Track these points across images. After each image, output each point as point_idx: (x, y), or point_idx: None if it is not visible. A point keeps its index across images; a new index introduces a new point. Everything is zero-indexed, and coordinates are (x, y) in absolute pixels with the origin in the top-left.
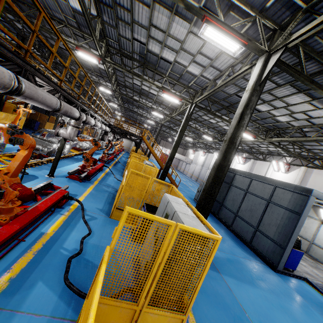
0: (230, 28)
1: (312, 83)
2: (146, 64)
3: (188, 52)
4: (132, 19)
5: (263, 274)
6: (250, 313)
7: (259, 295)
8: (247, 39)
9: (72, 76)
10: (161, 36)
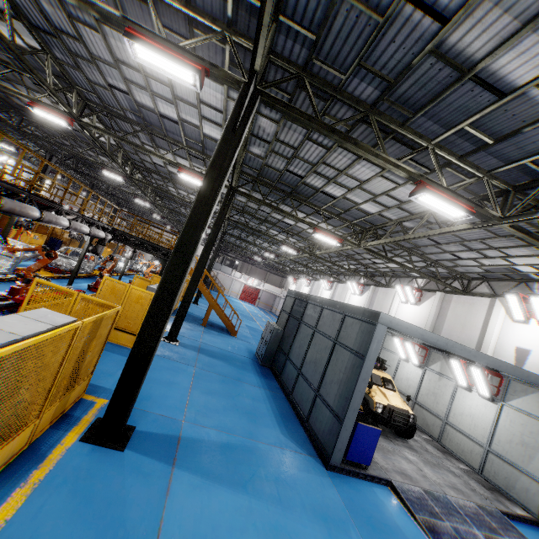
0: (179, 47)
1: (334, 133)
2: (150, 128)
3: (187, 102)
4: (91, 53)
5: (292, 471)
6: (169, 537)
7: (236, 506)
8: (210, 65)
9: (73, 158)
10: (140, 78)
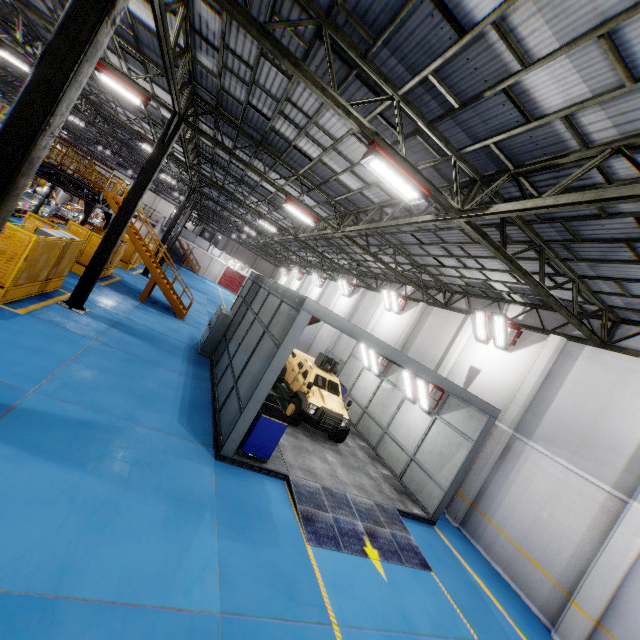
0: None
1: (267, 39)
2: None
3: None
4: None
5: (165, 457)
6: None
7: (56, 481)
8: None
9: None
10: None
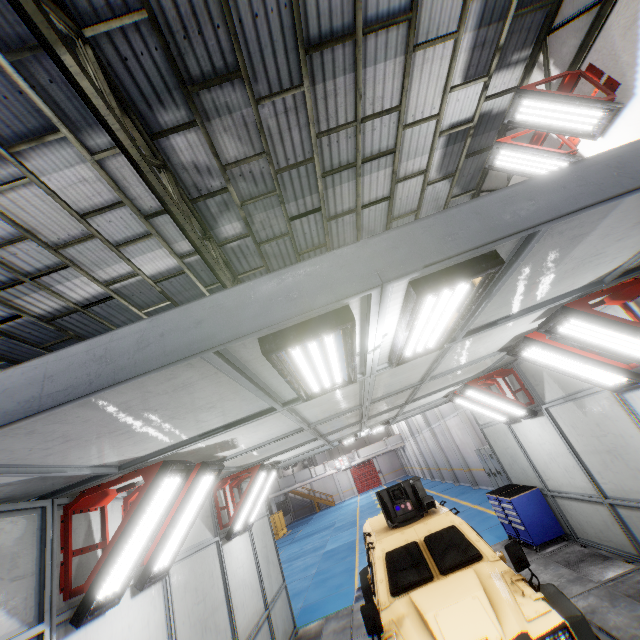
0: None
1: None
2: None
3: None
4: None
5: None
6: None
7: None
8: None
9: None
10: None
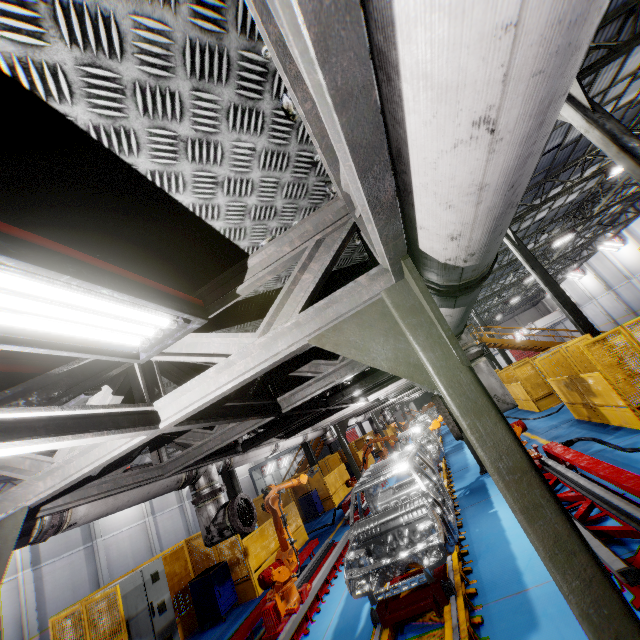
0: None
1: None
2: None
3: None
4: None
5: None
6: None
7: None
8: None
9: None
10: None
